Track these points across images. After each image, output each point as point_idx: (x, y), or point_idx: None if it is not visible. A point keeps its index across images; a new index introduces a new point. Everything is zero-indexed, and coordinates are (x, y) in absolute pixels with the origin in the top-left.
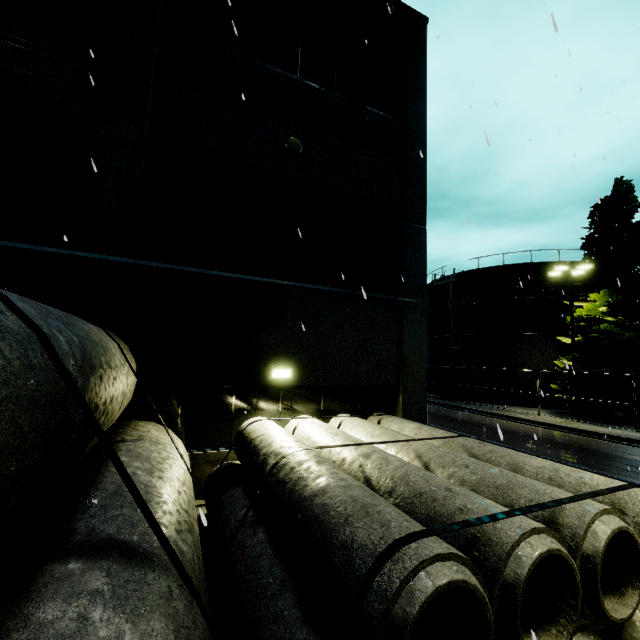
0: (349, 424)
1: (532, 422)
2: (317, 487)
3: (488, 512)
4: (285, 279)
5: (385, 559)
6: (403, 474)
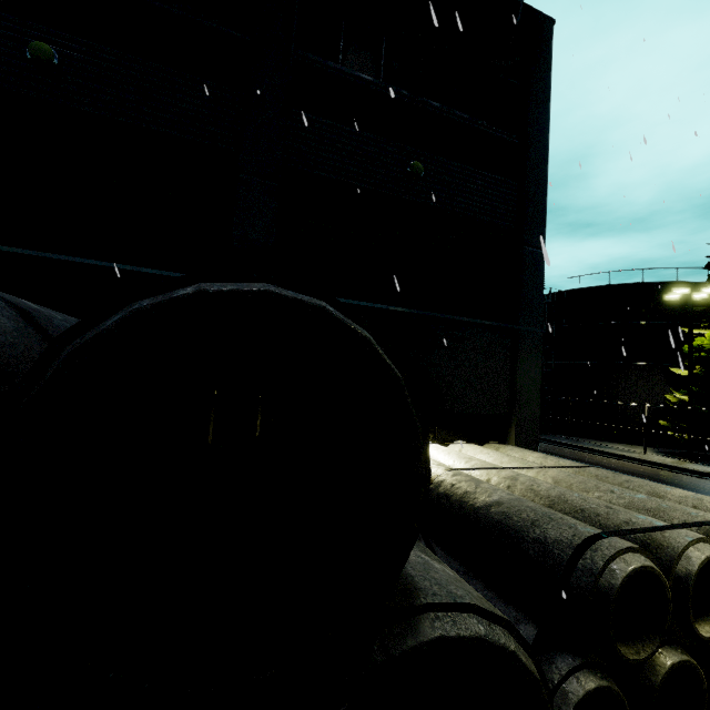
0: (471, 451)
1: (638, 460)
2: (489, 499)
3: (653, 525)
4: (404, 306)
5: (584, 549)
6: (558, 494)
